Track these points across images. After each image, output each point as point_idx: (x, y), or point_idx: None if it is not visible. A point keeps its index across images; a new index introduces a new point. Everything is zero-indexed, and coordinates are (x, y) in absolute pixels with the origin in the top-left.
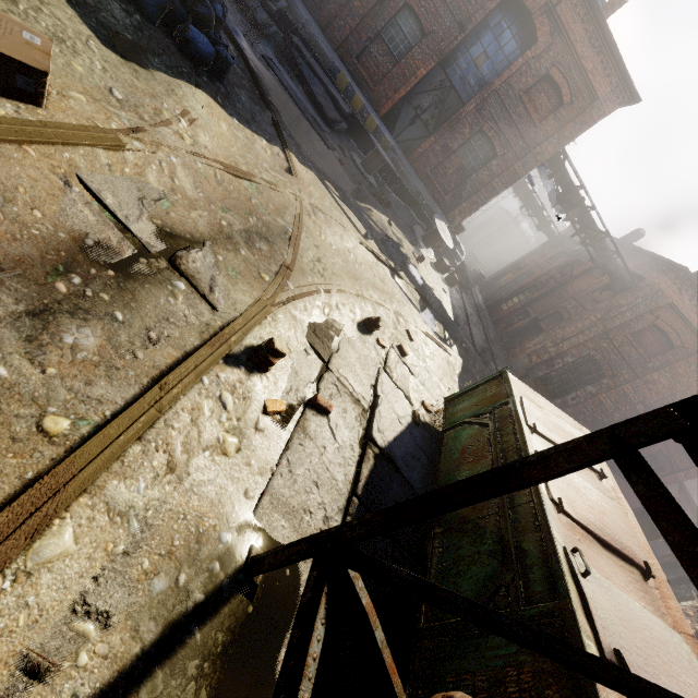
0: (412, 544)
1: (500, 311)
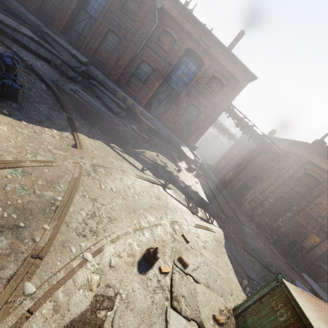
0: None
1: (225, 180)
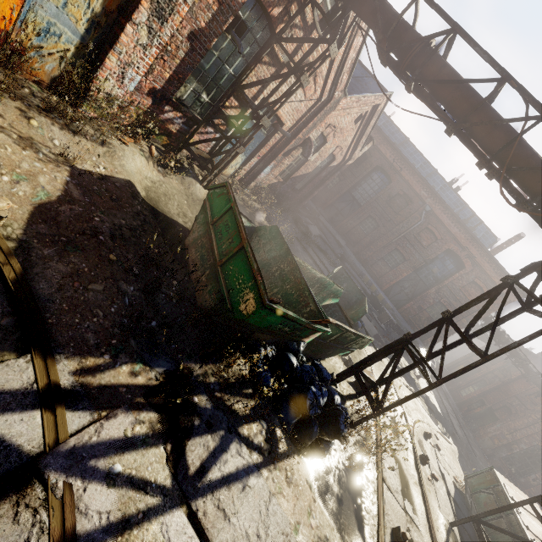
0: (475, 541)
1: (460, 396)
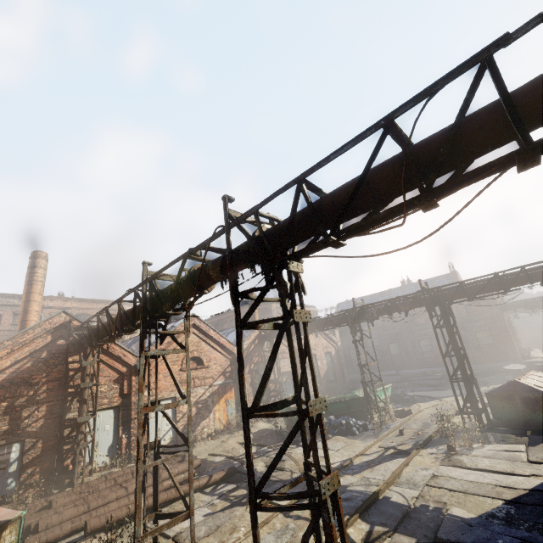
0: None
1: None
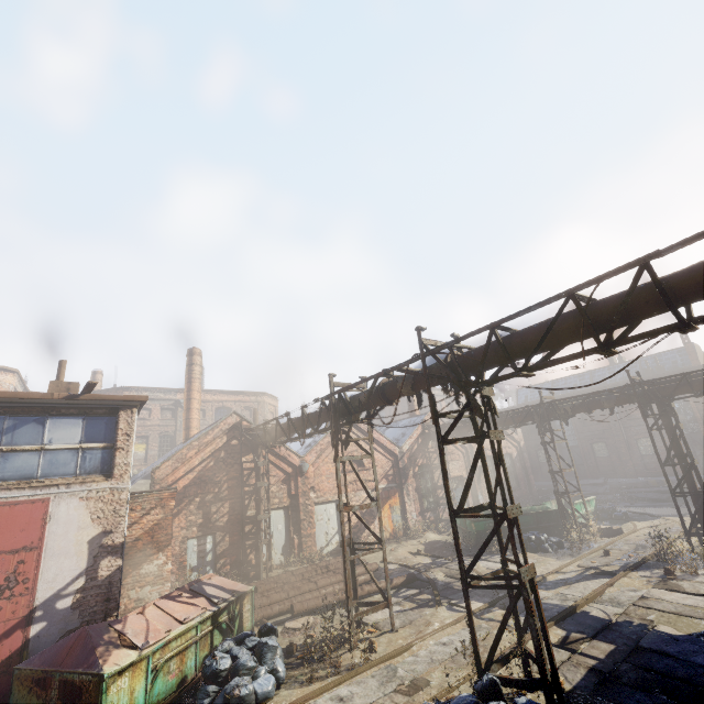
0: None
1: None
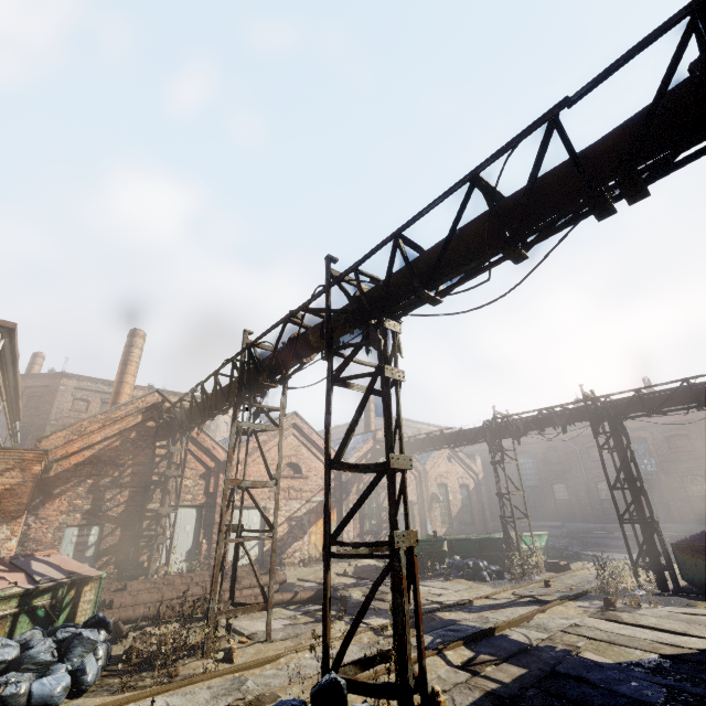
0: None
1: None
